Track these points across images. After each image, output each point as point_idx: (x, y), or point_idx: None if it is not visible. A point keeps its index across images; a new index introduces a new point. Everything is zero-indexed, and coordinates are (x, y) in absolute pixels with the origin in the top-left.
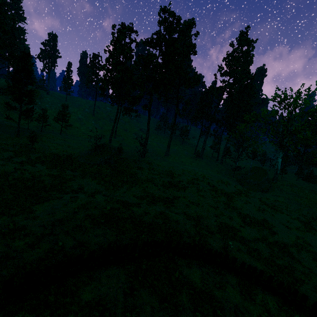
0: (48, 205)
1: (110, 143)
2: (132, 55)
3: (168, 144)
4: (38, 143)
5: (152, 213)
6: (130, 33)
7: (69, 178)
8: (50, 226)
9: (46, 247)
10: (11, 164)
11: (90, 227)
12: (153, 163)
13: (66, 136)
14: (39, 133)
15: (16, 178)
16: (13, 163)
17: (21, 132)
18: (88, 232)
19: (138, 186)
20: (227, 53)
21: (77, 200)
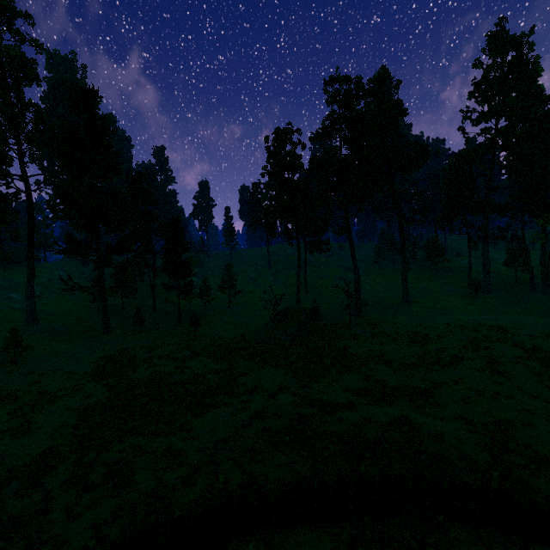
0: (211, 417)
1: (298, 304)
2: (301, 163)
3: (403, 282)
4: (203, 327)
5: (379, 420)
6: (289, 136)
7: (242, 372)
8: (211, 450)
9: (203, 484)
10: (172, 363)
11: (267, 450)
12: (380, 322)
13: (237, 309)
14: (203, 313)
15: (176, 381)
16: (174, 361)
17: (183, 317)
18: (265, 459)
19: (353, 371)
20: (473, 83)
21: (249, 405)
